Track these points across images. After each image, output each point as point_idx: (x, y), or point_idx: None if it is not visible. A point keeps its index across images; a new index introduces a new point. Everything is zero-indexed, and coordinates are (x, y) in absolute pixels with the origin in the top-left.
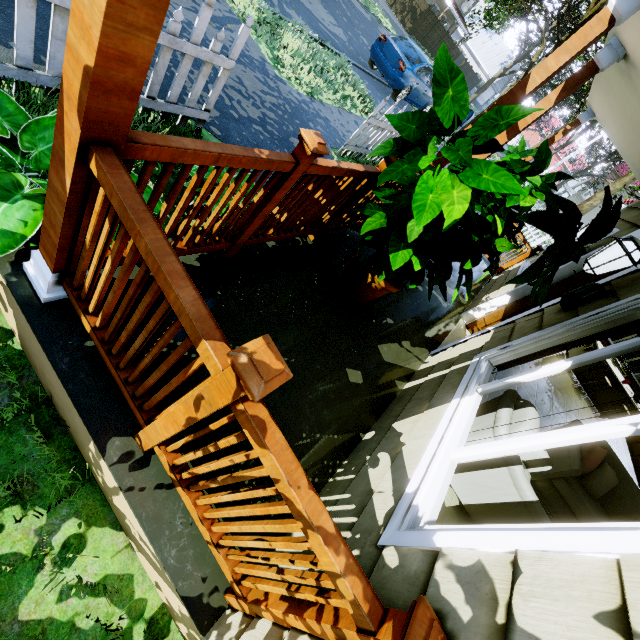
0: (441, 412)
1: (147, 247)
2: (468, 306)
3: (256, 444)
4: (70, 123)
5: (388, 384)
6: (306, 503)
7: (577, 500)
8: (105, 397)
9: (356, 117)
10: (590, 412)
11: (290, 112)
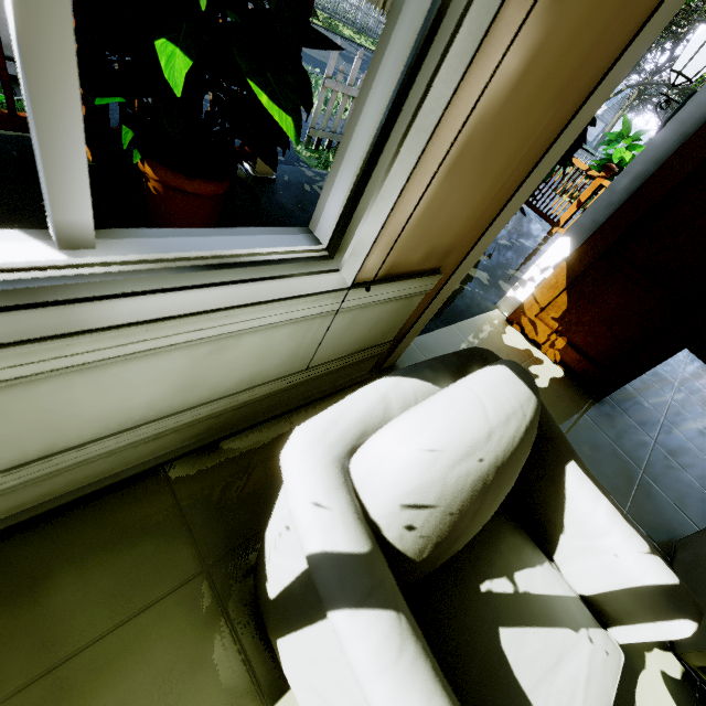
0: None
1: None
2: None
3: None
4: None
5: None
6: None
7: None
8: None
9: None
10: None
11: None
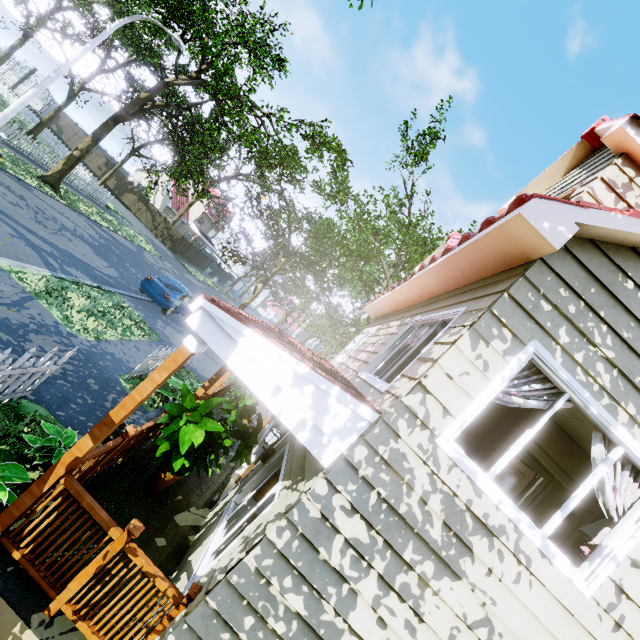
0: (210, 537)
1: (88, 503)
2: (236, 467)
3: (134, 557)
4: (59, 470)
5: (184, 540)
6: (154, 569)
7: None
8: (24, 595)
9: (135, 342)
10: None
11: (84, 359)
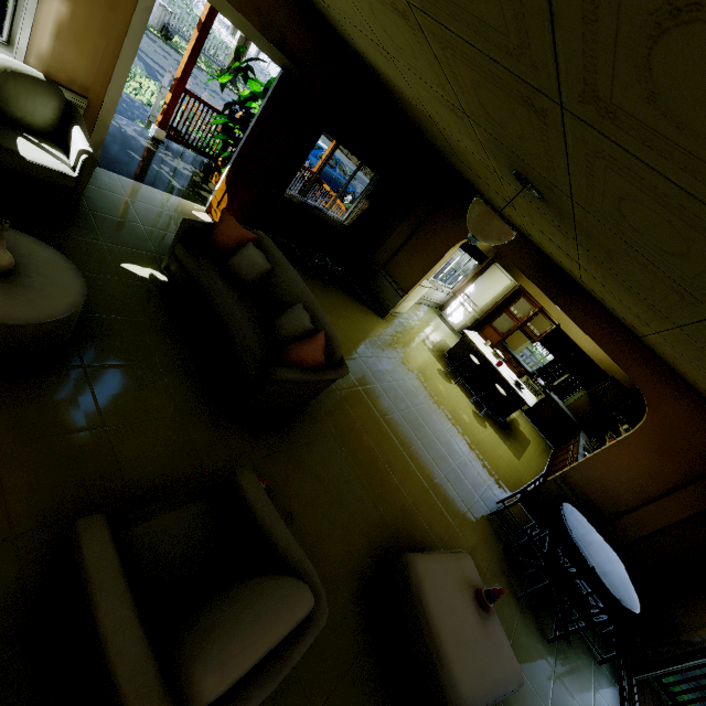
0: None
1: None
2: None
3: None
4: None
5: None
6: None
7: (196, 266)
8: None
9: None
10: (463, 398)
11: None
